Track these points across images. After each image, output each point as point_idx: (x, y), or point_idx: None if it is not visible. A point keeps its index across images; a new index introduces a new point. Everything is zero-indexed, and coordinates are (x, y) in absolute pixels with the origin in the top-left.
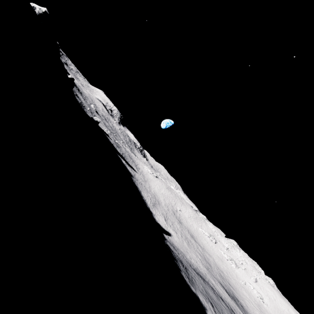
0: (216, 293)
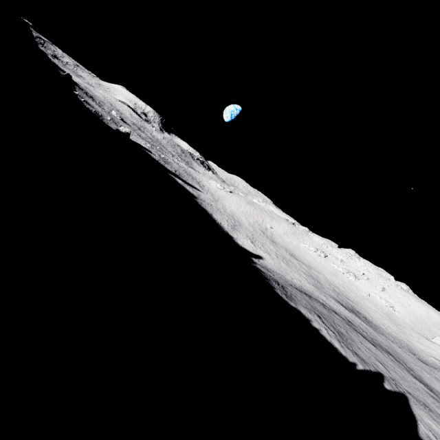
0: (327, 307)
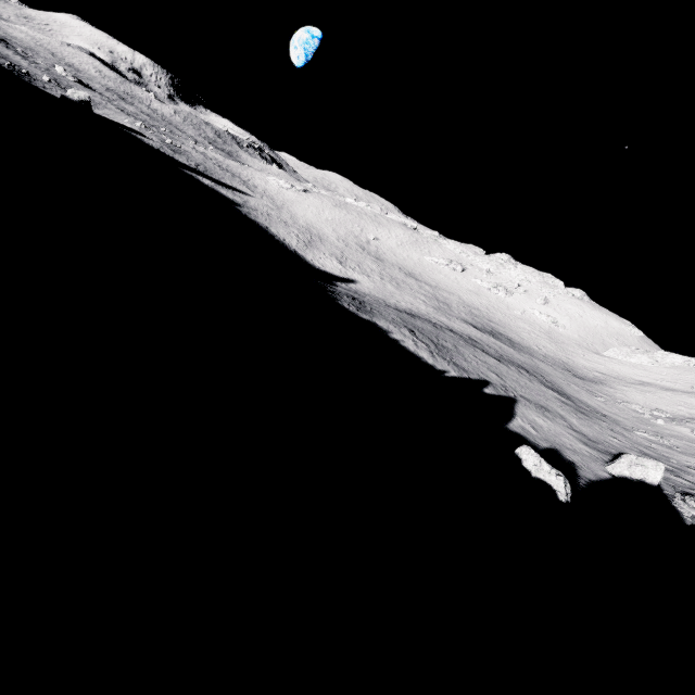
0: (440, 326)
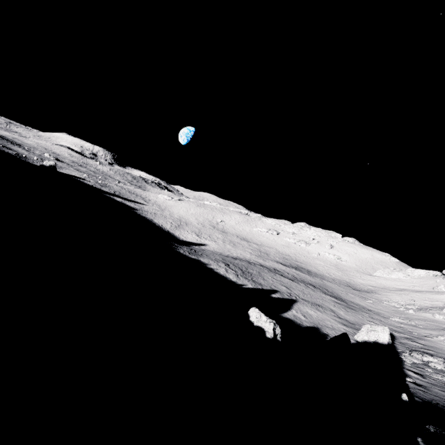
0: (254, 263)
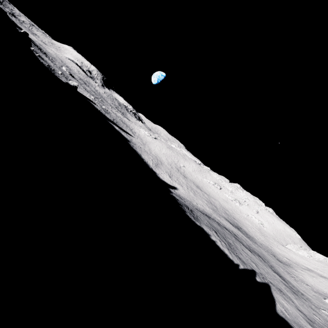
0: (221, 225)
